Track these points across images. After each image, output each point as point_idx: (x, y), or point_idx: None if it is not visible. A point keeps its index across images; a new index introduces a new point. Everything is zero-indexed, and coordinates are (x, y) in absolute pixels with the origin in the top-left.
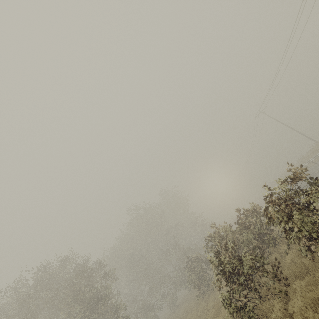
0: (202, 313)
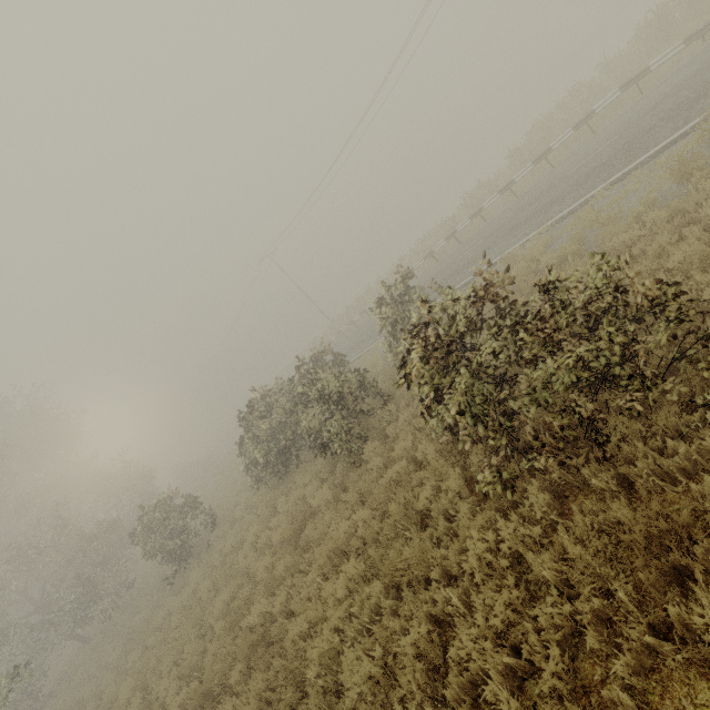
0: (206, 575)
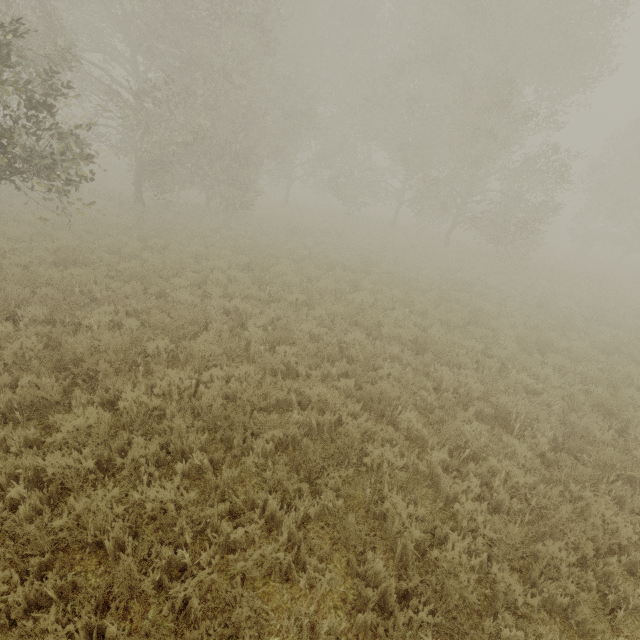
0: None
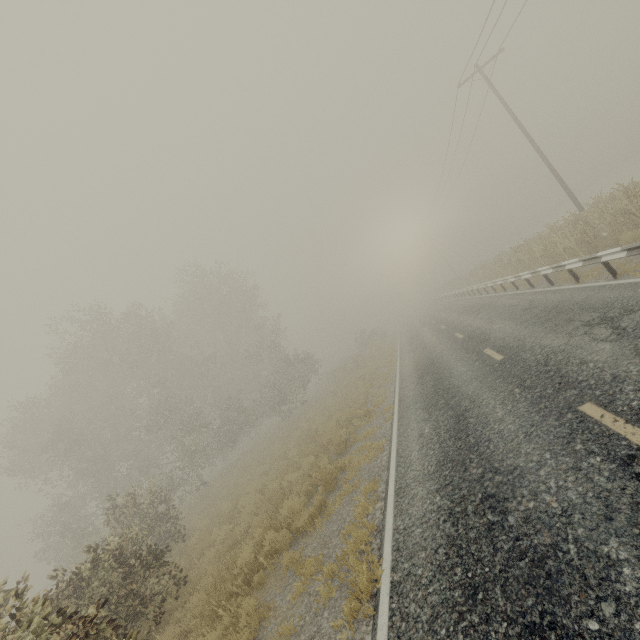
0: None
